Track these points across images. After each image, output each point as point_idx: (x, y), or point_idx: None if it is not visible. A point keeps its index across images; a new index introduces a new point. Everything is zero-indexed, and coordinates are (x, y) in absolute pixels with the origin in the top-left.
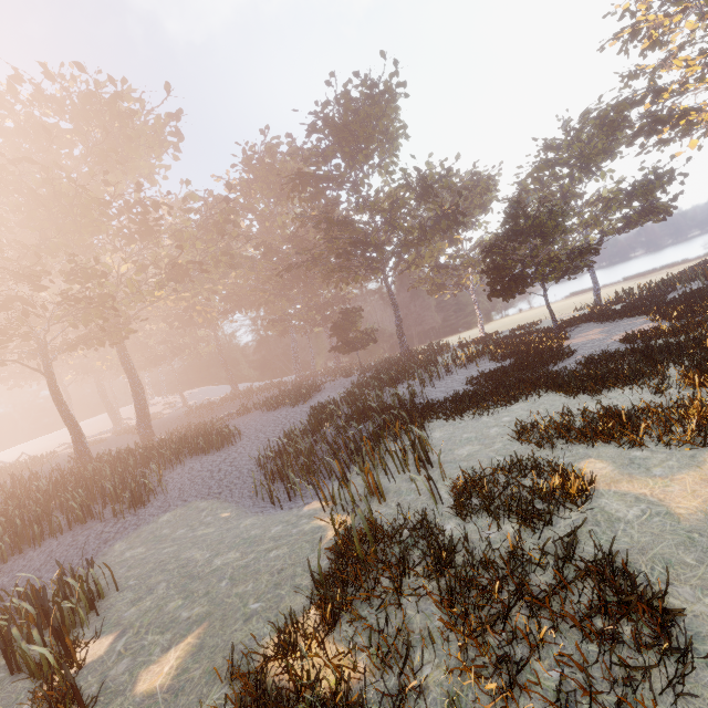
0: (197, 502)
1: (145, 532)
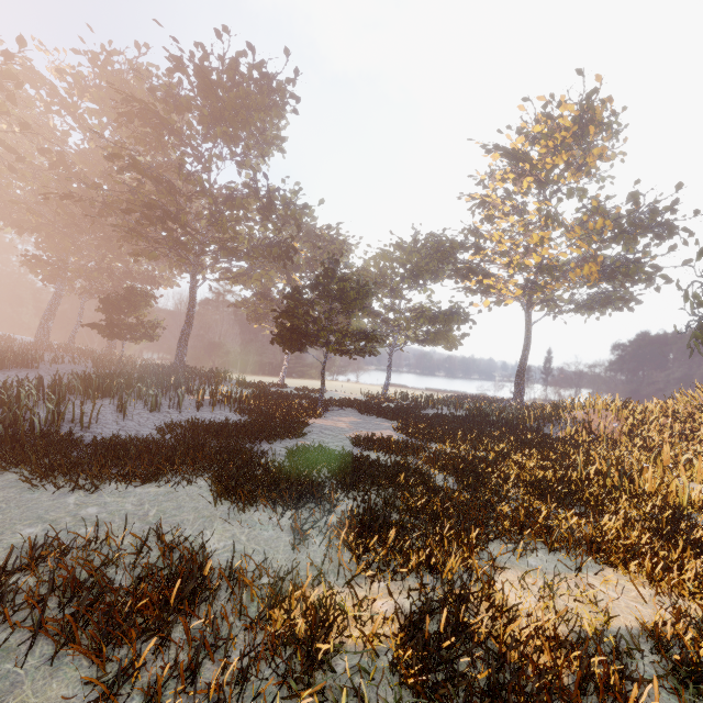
0: None
1: None
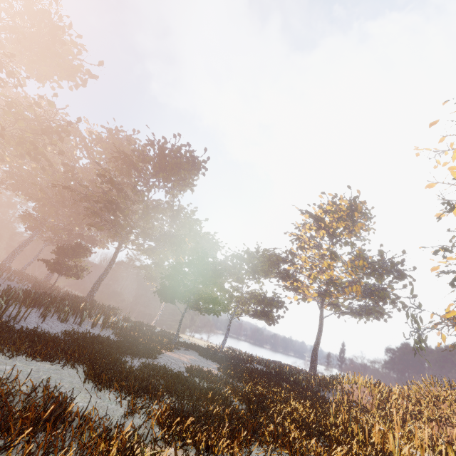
0: None
1: None
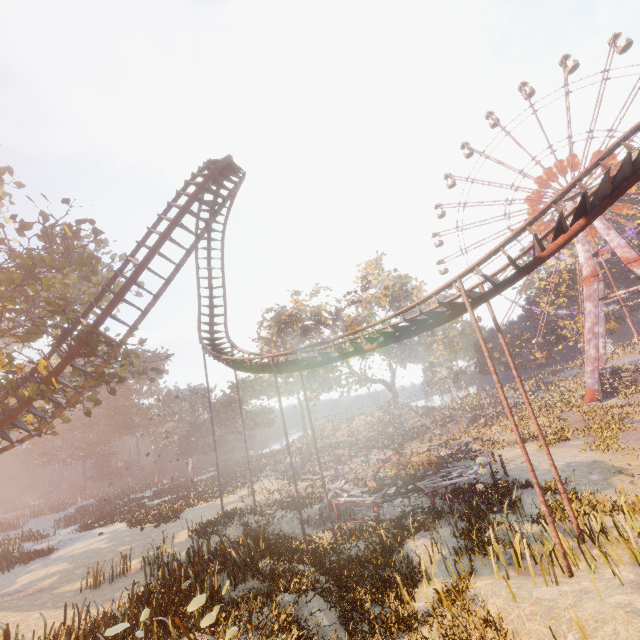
0: None
1: None
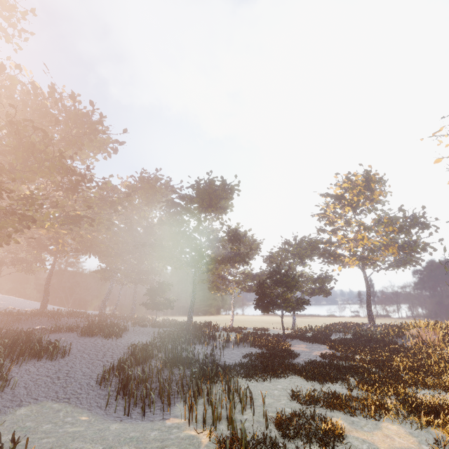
0: (49, 403)
1: (7, 421)
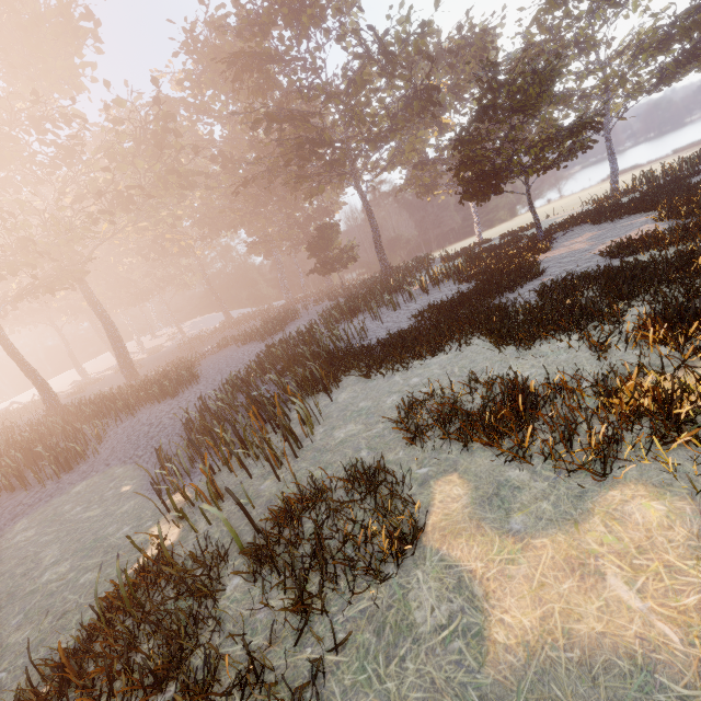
0: (116, 468)
1: (51, 507)
